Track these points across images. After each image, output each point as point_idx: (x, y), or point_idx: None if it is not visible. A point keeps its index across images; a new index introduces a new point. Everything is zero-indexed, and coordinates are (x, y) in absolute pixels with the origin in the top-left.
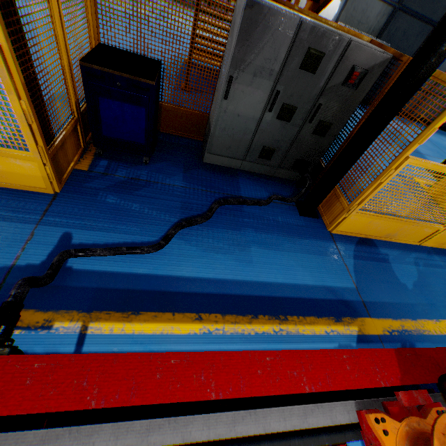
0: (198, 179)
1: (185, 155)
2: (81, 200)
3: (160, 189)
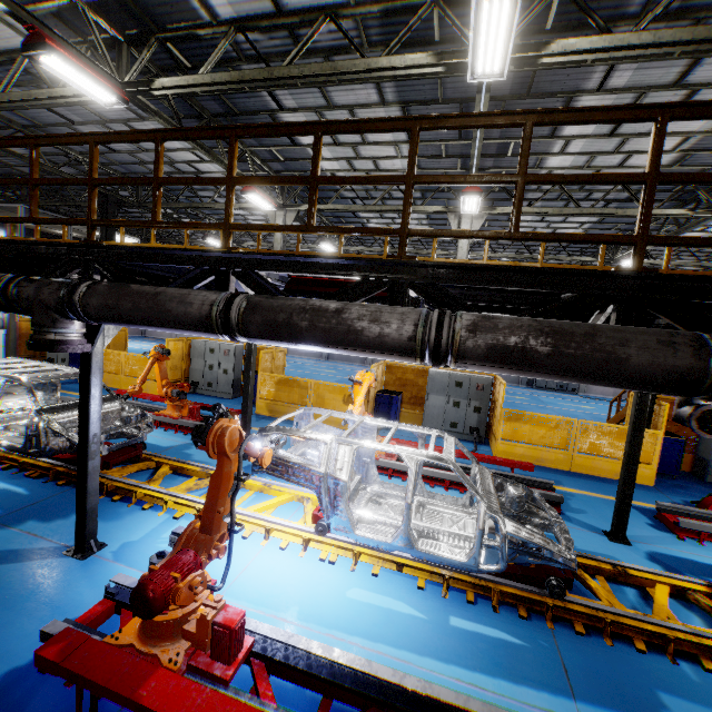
0: (711, 488)
1: (688, 478)
2: (666, 489)
3: (697, 490)
